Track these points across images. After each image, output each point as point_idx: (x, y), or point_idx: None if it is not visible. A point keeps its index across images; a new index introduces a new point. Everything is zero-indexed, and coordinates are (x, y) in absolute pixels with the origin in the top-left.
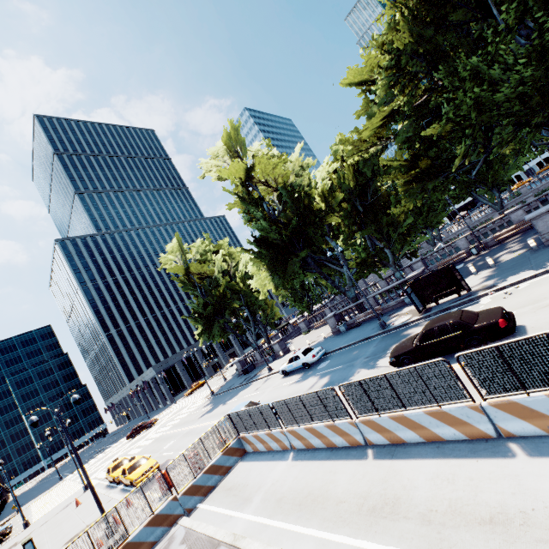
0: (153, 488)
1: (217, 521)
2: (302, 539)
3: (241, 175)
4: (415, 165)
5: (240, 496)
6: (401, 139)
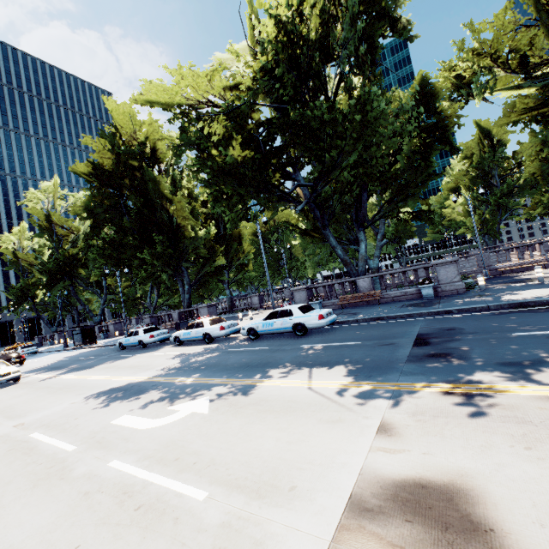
0: None
1: None
2: None
3: (44, 216)
4: None
5: None
6: None
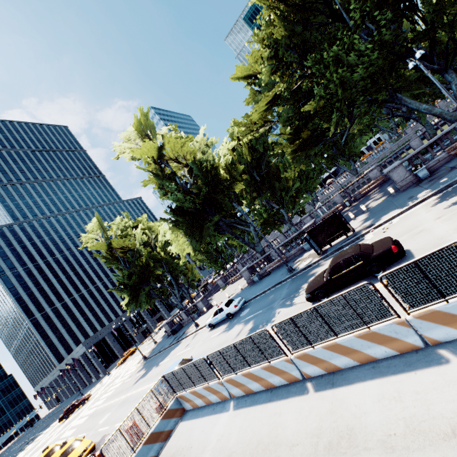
0: None
1: None
2: None
3: (153, 154)
4: (298, 138)
5: None
6: (283, 119)
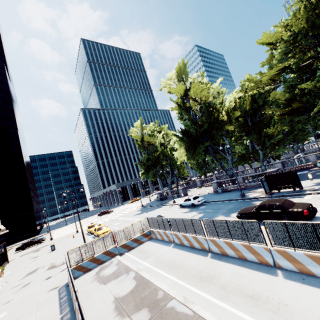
0: (106, 240)
1: (132, 261)
2: (166, 278)
3: (181, 92)
4: (291, 104)
5: (144, 255)
6: (287, 84)
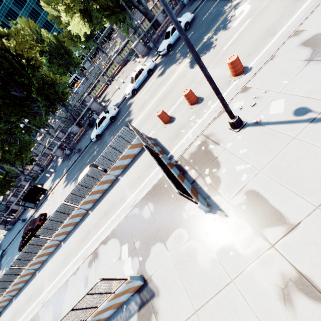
0: None
1: None
2: None
3: None
4: None
5: None
6: None
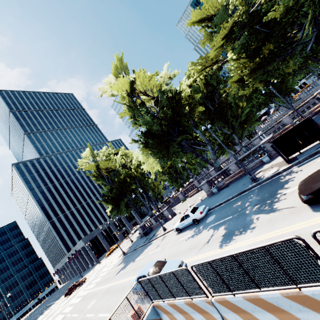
0: None
1: None
2: None
3: (127, 89)
4: (253, 61)
5: None
6: (236, 50)
